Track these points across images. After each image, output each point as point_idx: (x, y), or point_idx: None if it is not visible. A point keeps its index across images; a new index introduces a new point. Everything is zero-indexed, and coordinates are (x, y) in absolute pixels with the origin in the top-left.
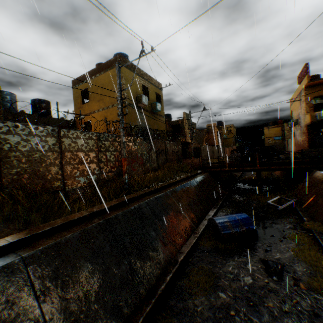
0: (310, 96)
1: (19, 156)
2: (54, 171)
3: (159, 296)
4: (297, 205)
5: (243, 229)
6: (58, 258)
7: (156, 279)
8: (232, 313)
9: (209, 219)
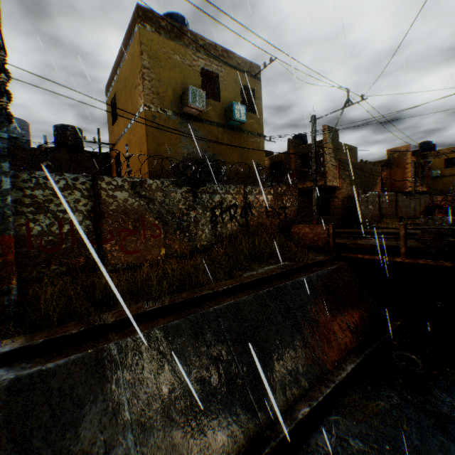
0: None
1: None
2: None
3: None
4: None
5: None
6: None
7: None
8: None
9: None
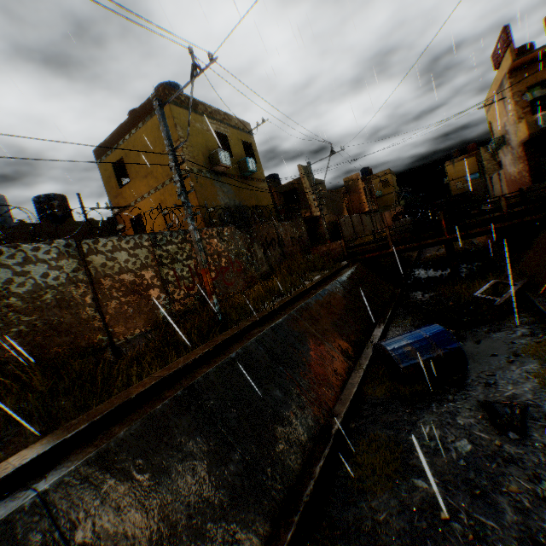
0: (521, 87)
1: (17, 304)
2: (87, 317)
3: (306, 507)
4: (528, 290)
5: (438, 354)
6: (108, 479)
7: (297, 476)
8: (444, 517)
9: (374, 346)
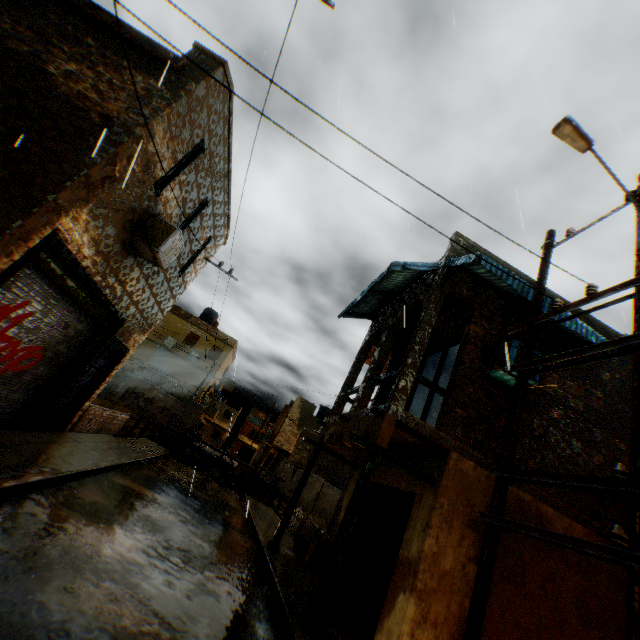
0: None
1: None
2: None
3: None
4: None
5: None
6: None
7: None
8: None
9: None
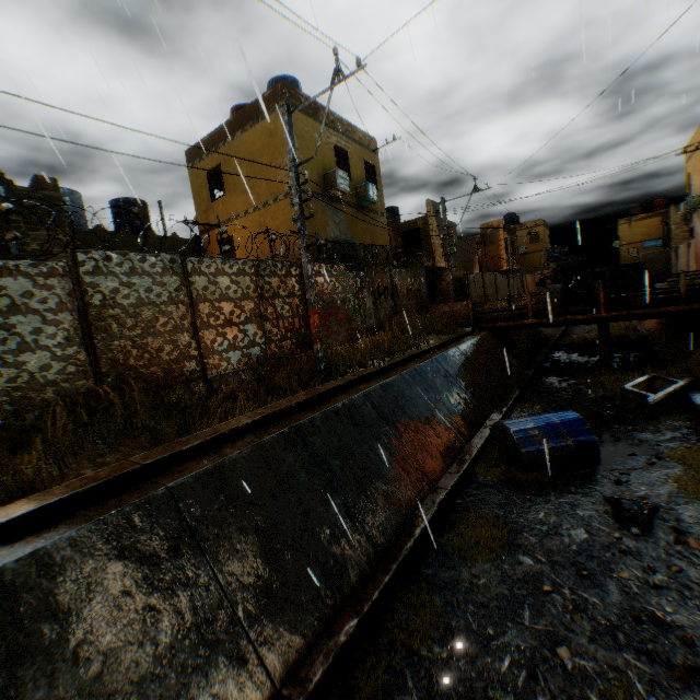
0: None
1: (121, 316)
2: (183, 343)
3: (404, 560)
4: (691, 391)
5: (568, 443)
6: (224, 491)
7: (396, 533)
8: (546, 589)
9: (493, 425)
